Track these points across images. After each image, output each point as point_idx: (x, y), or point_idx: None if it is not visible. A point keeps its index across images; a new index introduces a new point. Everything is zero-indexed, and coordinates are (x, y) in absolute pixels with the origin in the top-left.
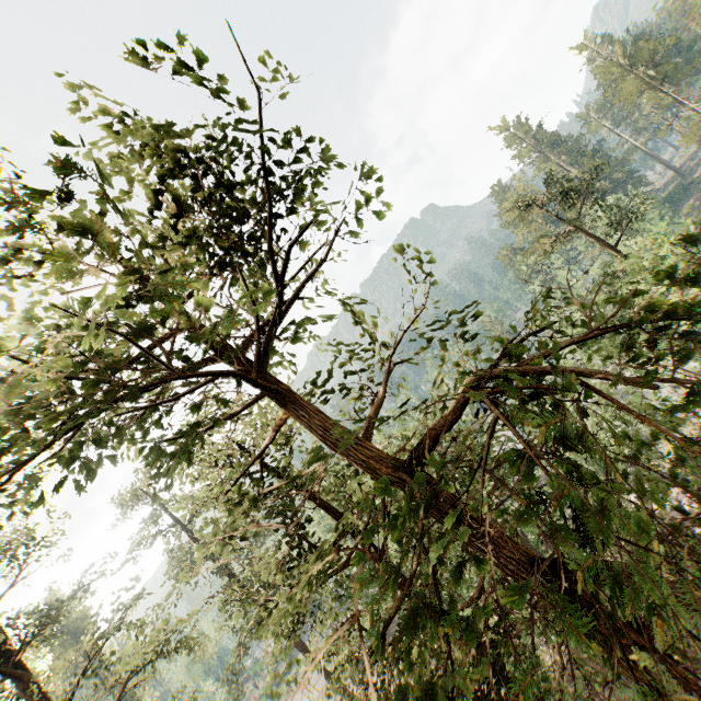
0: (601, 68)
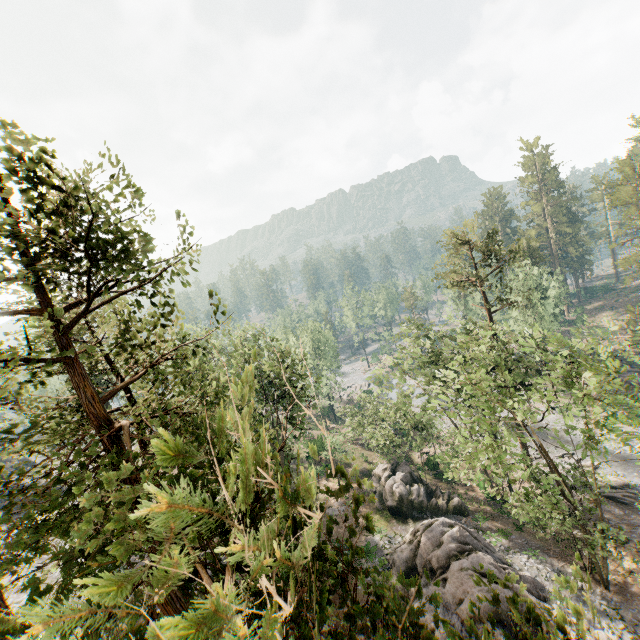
0: (620, 161)
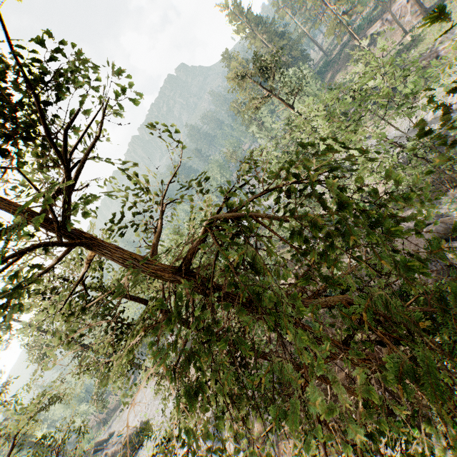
0: None
